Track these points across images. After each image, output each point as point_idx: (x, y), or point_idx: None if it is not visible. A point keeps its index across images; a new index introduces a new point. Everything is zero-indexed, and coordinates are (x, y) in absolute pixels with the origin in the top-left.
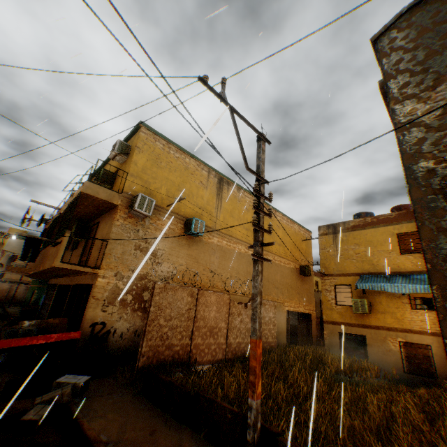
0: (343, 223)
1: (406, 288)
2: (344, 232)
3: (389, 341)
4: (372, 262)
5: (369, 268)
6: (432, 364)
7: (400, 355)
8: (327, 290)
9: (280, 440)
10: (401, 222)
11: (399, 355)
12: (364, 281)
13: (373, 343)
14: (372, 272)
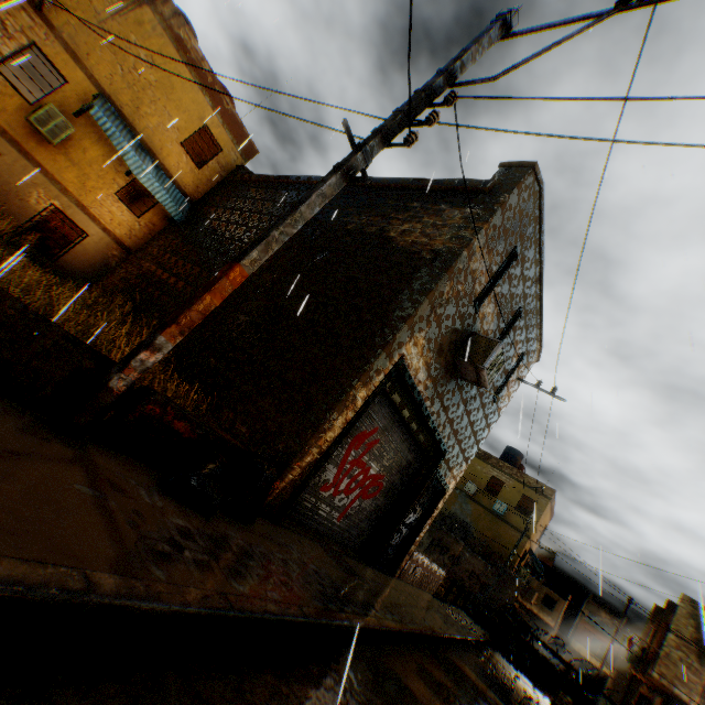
0: (176, 16)
1: (151, 183)
2: (161, 25)
3: (39, 194)
4: (142, 109)
5: (129, 108)
6: (69, 251)
7: (37, 217)
8: (7, 27)
9: (162, 396)
10: (225, 126)
11: (34, 215)
12: (106, 115)
13: (7, 174)
14: (126, 116)
